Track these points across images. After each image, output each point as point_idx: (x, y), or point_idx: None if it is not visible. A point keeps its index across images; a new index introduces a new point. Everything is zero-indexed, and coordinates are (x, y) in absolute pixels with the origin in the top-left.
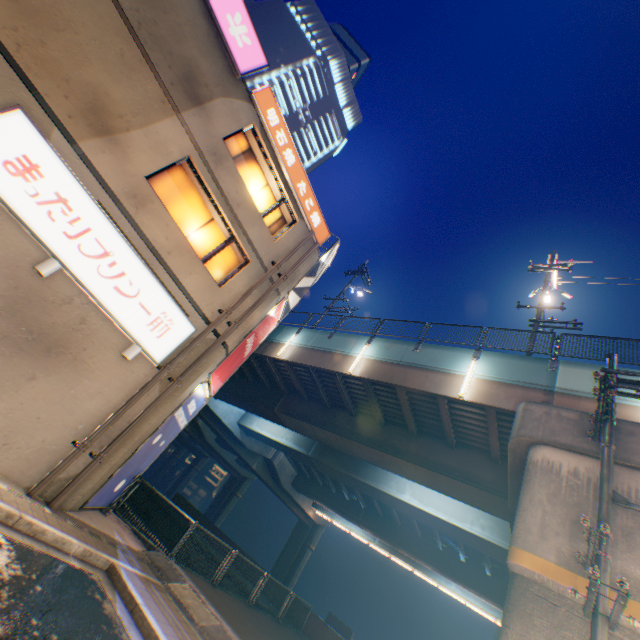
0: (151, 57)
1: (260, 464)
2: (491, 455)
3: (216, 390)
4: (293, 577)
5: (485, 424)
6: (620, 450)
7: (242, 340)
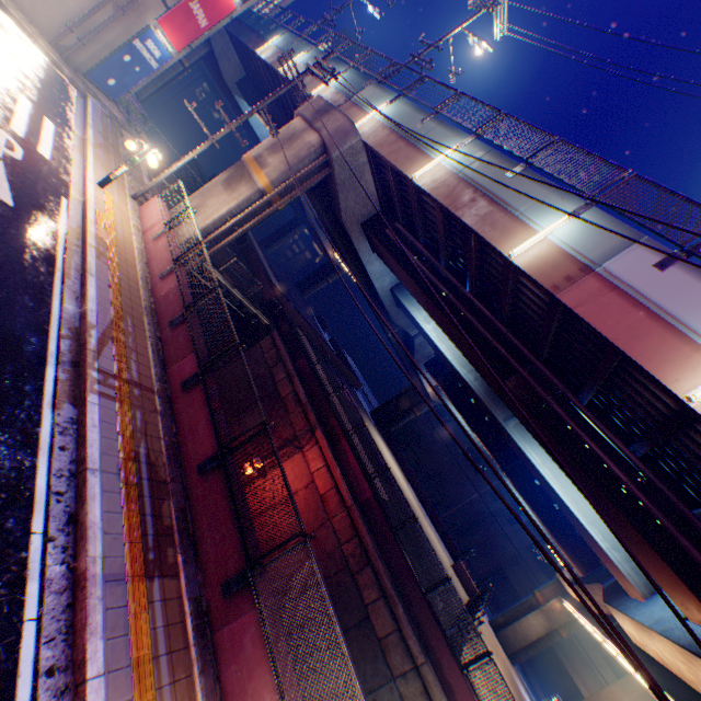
0: None
1: None
2: None
3: (181, 51)
4: (309, 292)
5: None
6: (317, 122)
7: (182, 2)
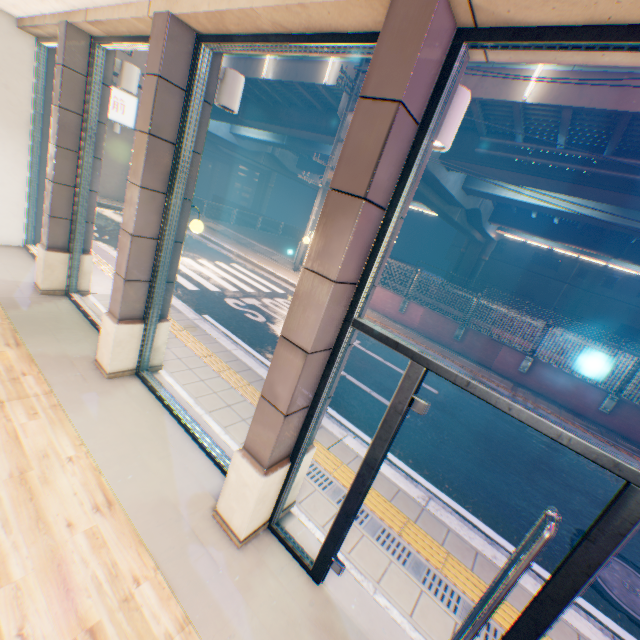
0: None
1: (264, 161)
2: None
3: None
4: None
5: None
6: None
7: None
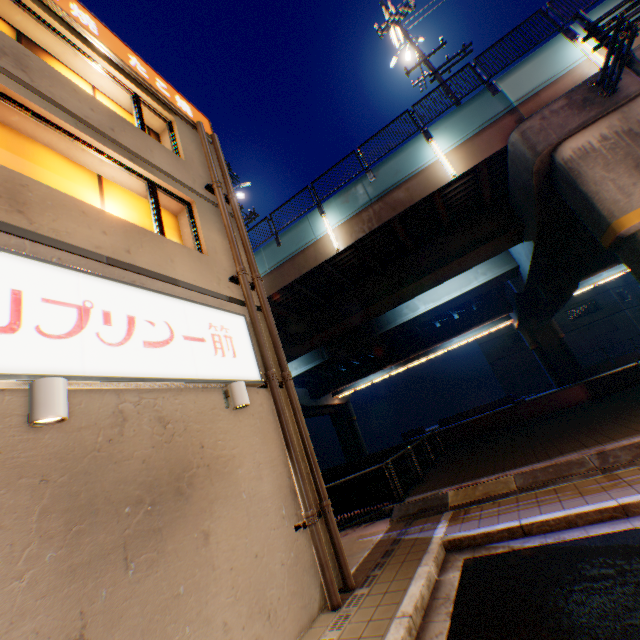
0: None
1: None
2: (484, 210)
3: None
4: (362, 446)
5: (472, 187)
6: (616, 95)
7: None
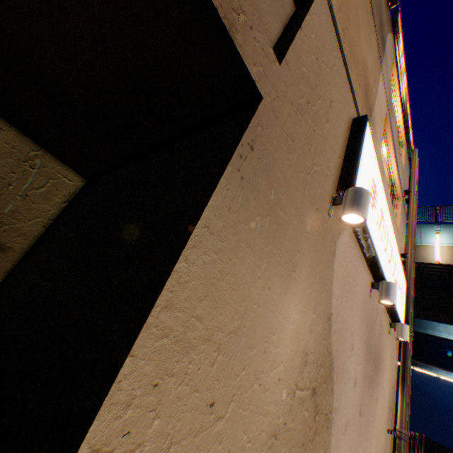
0: (370, 4)
1: None
2: None
3: None
4: None
5: None
6: None
7: None
